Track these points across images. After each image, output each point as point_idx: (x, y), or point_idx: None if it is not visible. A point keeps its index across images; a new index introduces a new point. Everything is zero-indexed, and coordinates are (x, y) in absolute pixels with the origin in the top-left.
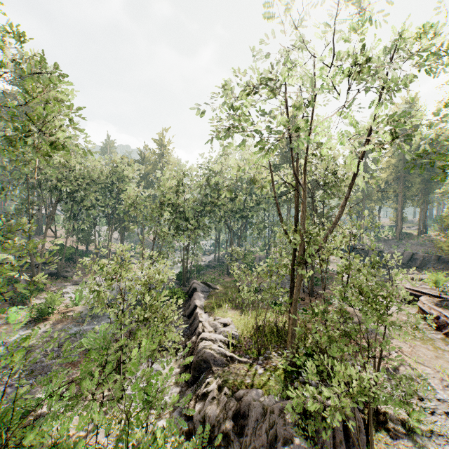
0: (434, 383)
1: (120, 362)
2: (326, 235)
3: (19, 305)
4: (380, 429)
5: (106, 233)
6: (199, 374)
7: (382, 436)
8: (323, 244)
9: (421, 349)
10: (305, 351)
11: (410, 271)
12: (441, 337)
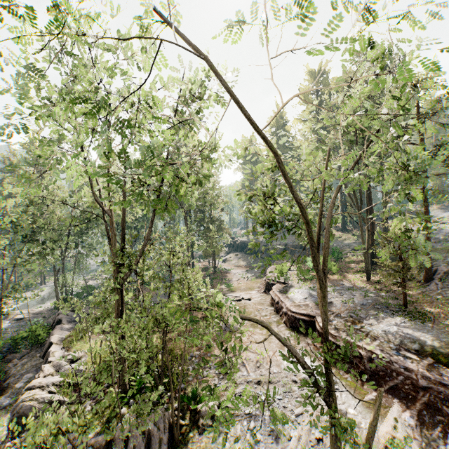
0: (251, 367)
1: None
2: (137, 257)
3: None
4: (193, 429)
5: None
6: (18, 433)
7: (192, 435)
8: (133, 267)
9: (257, 335)
10: (148, 369)
11: (206, 282)
12: (278, 319)
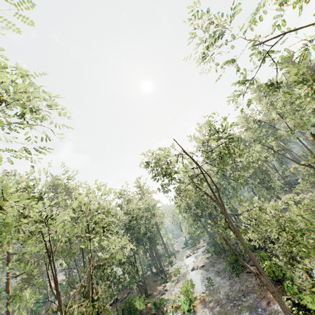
0: None
1: (294, 259)
2: None
3: (164, 312)
4: None
5: (143, 256)
6: None
7: None
8: None
9: None
10: None
11: None
12: None
